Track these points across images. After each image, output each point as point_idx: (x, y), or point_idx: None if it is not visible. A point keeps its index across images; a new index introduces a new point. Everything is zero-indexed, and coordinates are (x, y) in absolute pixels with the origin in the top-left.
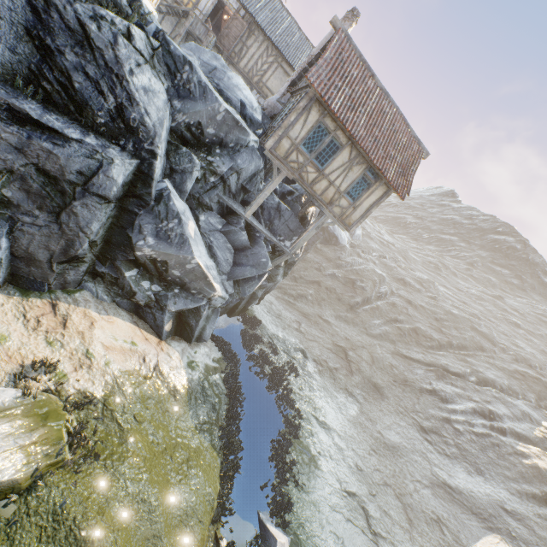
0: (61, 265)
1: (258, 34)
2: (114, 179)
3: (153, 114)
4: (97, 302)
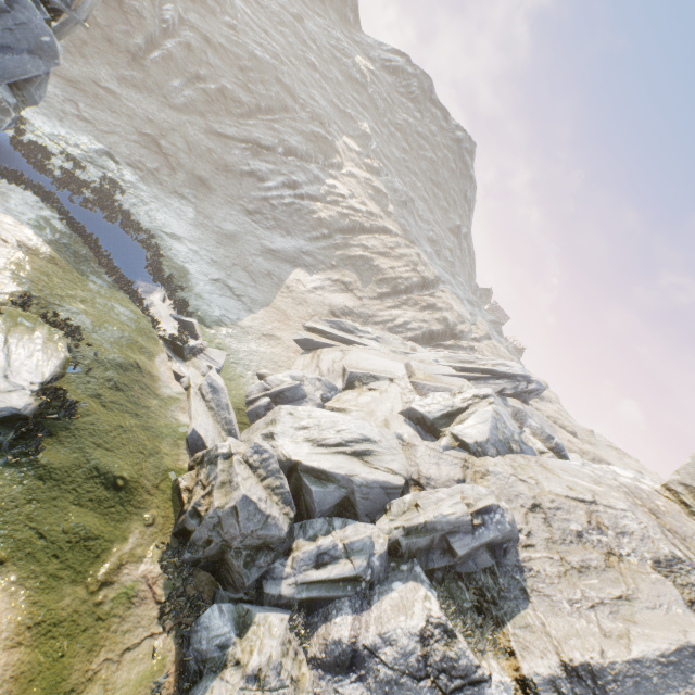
0: None
1: None
2: None
3: None
4: None
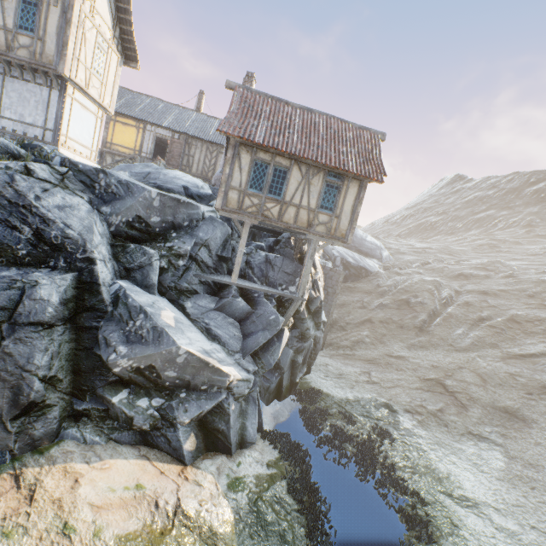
0: (16, 421)
1: (196, 143)
2: (44, 299)
3: (76, 224)
4: (85, 448)
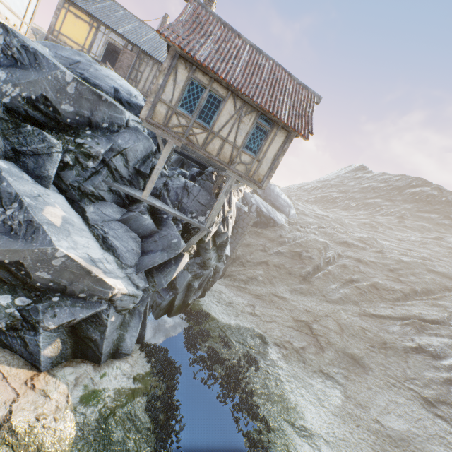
0: None
1: (148, 60)
2: None
3: None
4: None
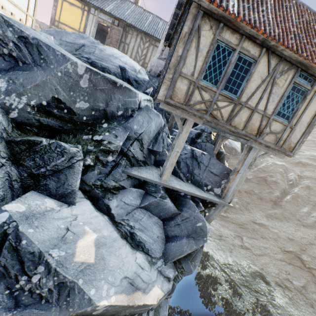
0: None
1: (132, 32)
2: None
3: None
4: None
